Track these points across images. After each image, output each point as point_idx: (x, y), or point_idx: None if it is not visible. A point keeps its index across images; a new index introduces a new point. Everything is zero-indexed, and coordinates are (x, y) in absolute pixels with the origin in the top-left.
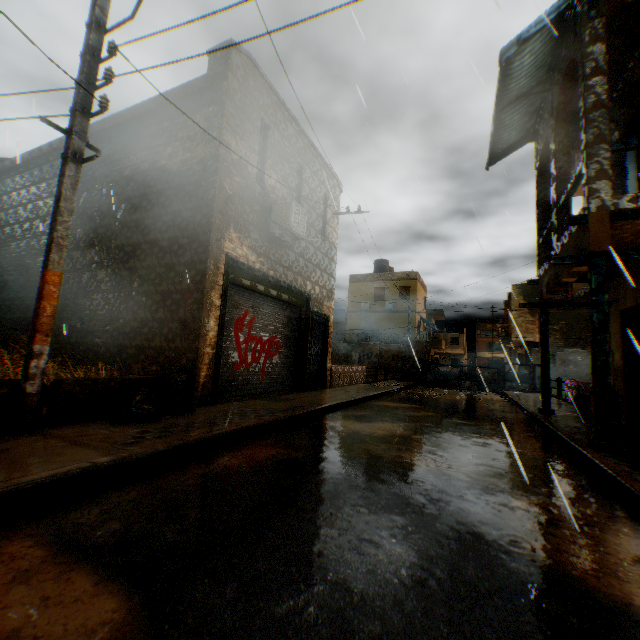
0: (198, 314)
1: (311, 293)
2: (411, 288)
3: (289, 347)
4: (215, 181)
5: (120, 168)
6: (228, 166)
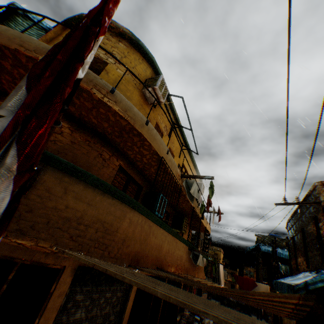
0: (192, 286)
1: None
2: (218, 254)
3: (196, 289)
4: None
5: None
6: None
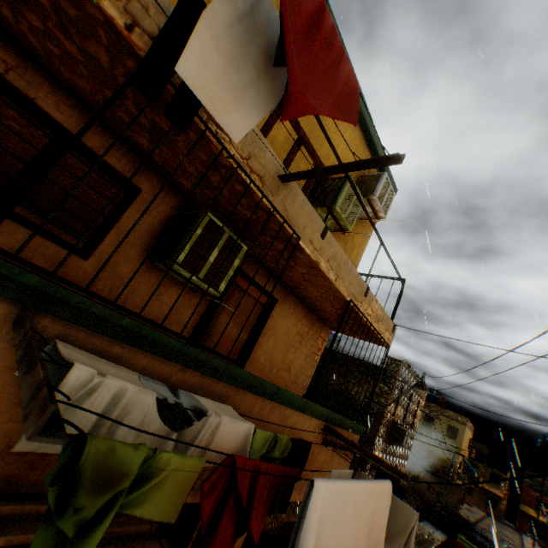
0: None
1: (397, 464)
2: (458, 430)
3: None
4: (379, 424)
5: (327, 377)
6: (385, 415)
